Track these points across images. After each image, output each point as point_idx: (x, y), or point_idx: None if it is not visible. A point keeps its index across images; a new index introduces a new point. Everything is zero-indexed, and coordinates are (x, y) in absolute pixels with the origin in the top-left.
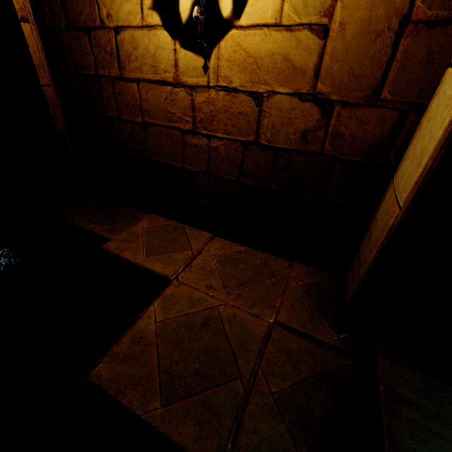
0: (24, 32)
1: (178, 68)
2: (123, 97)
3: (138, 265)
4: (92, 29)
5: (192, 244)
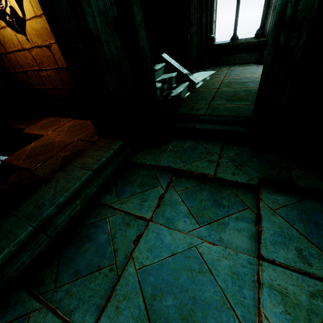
0: None
1: (20, 42)
2: (12, 61)
3: (34, 134)
4: None
5: (61, 123)
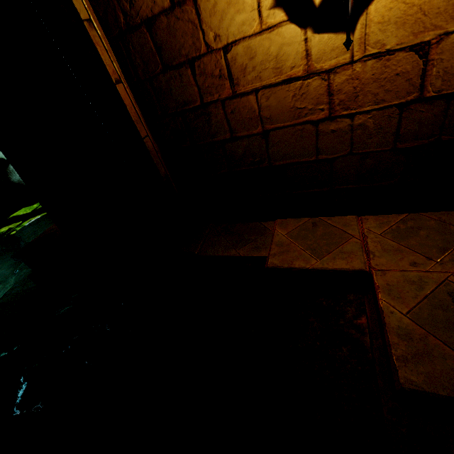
0: (120, 93)
1: (310, 57)
2: (237, 114)
3: (320, 269)
4: (196, 59)
5: (348, 231)
